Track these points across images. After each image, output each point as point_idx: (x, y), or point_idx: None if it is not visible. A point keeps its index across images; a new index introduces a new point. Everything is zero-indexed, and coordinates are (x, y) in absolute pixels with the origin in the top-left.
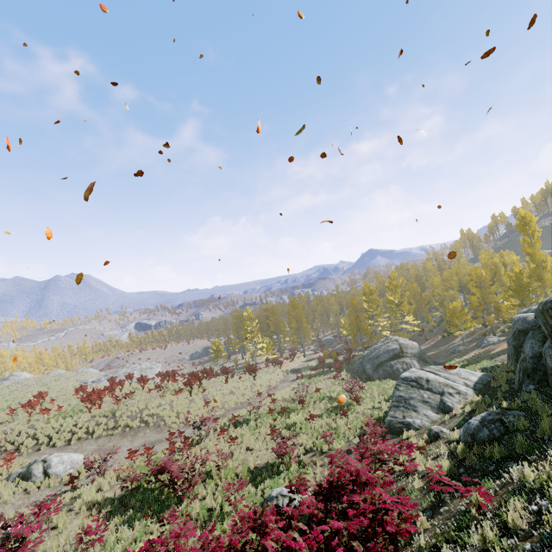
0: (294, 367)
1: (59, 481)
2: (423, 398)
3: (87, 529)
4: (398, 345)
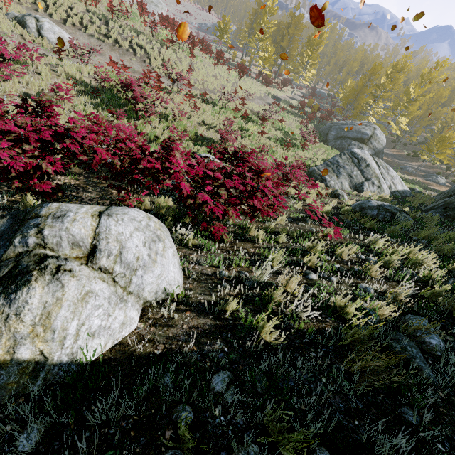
0: (277, 95)
1: (51, 47)
2: (352, 173)
3: (59, 86)
4: (372, 133)
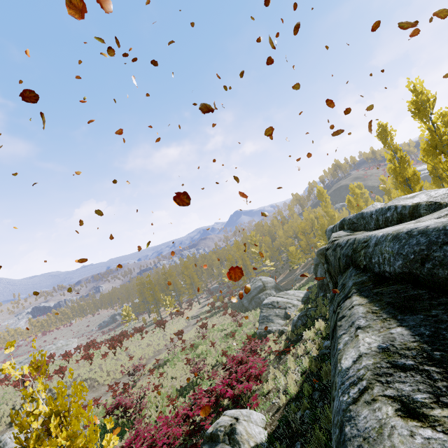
0: (193, 314)
1: None
2: (276, 313)
3: None
4: (262, 282)
